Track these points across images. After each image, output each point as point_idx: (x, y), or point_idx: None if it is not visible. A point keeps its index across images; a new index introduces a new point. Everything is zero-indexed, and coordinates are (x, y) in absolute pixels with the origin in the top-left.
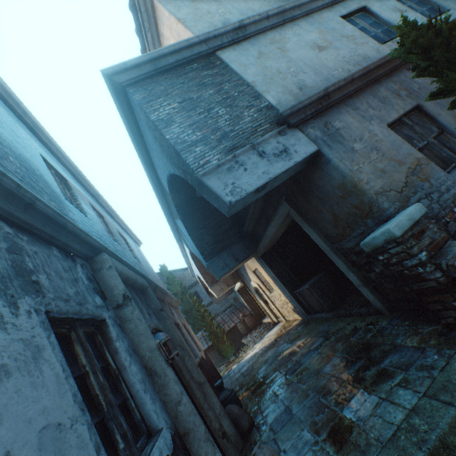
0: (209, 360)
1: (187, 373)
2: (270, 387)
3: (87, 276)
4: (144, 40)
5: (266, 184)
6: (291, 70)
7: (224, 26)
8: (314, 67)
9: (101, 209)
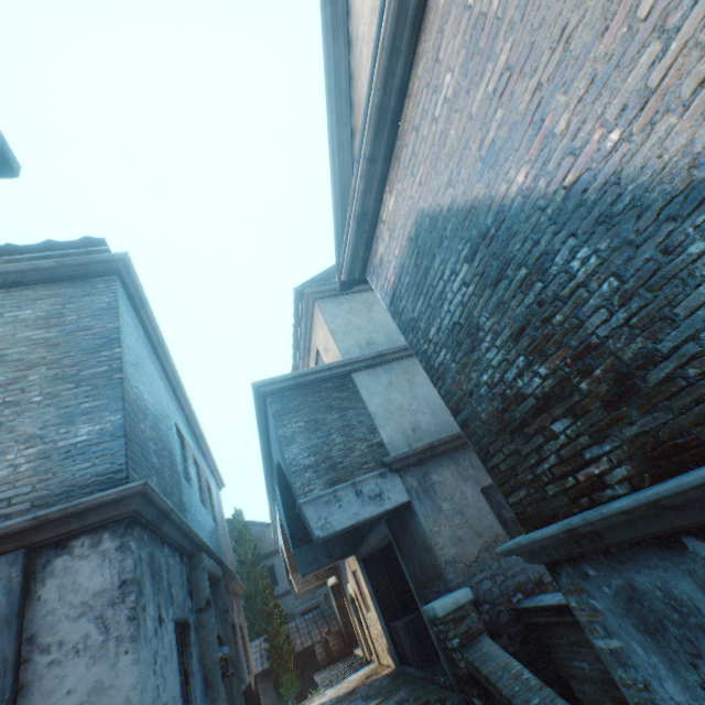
0: (256, 694)
1: (231, 698)
2: None
3: (187, 575)
4: (299, 318)
5: (355, 524)
6: (411, 407)
7: (364, 355)
8: (434, 408)
9: (199, 454)
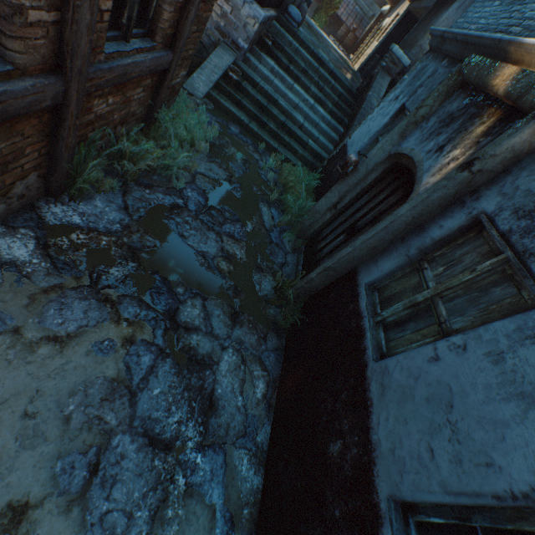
0: None
1: None
2: (314, 35)
3: None
4: None
5: None
6: None
7: None
8: None
9: None
